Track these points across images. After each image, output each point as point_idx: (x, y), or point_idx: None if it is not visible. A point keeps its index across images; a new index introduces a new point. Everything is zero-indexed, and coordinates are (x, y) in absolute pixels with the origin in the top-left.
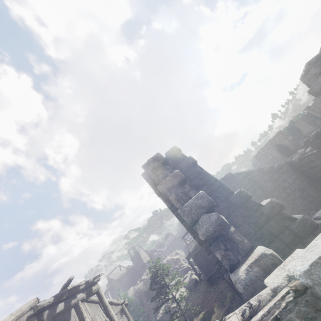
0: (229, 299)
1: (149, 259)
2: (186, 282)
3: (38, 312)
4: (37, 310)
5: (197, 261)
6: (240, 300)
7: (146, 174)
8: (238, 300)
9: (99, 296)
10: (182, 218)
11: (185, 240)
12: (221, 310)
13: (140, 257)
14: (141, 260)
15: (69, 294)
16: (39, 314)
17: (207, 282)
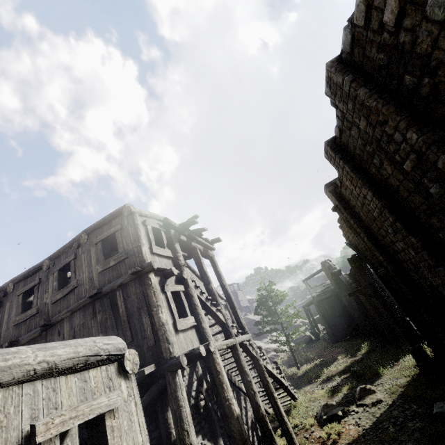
0: (365, 351)
1: (247, 304)
2: (296, 337)
3: (165, 227)
4: (167, 222)
5: (321, 309)
6: (384, 352)
7: (333, 61)
8: (381, 352)
9: (213, 263)
10: (385, 101)
11: (307, 284)
12: (349, 359)
13: (237, 297)
14: (237, 302)
15: (190, 235)
16: (167, 229)
17: (328, 340)
